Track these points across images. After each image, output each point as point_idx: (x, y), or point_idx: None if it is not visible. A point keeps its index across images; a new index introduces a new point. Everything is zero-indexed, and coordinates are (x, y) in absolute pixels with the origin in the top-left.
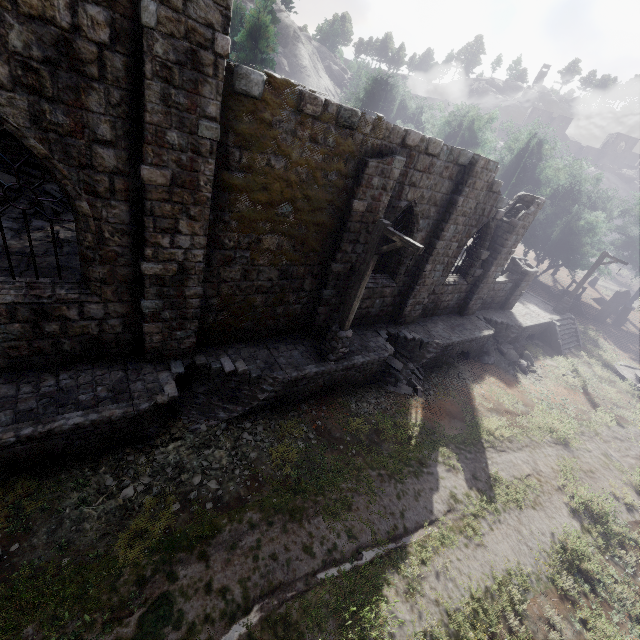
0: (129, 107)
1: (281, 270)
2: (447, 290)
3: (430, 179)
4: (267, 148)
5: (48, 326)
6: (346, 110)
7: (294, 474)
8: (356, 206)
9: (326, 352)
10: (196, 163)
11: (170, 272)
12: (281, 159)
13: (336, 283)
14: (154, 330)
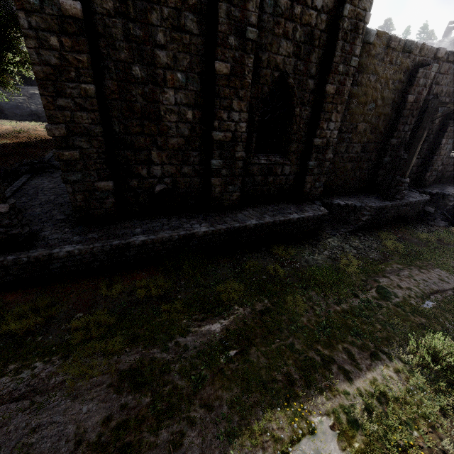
0: (323, 58)
1: (362, 146)
2: (450, 162)
3: (447, 78)
4: (370, 70)
5: (269, 178)
6: (409, 42)
7: (405, 253)
8: (409, 99)
9: (391, 195)
10: (345, 81)
11: (323, 144)
12: (374, 76)
13: (391, 153)
14: (309, 180)
